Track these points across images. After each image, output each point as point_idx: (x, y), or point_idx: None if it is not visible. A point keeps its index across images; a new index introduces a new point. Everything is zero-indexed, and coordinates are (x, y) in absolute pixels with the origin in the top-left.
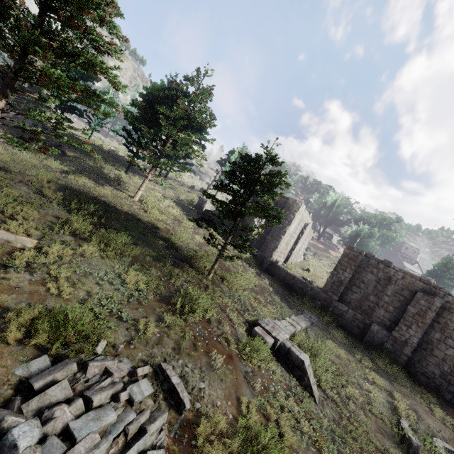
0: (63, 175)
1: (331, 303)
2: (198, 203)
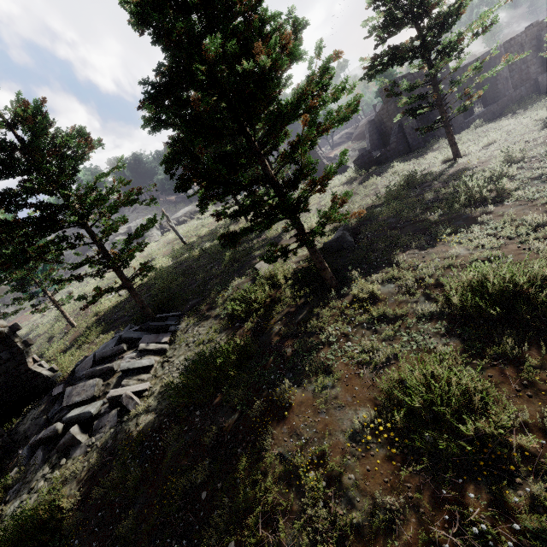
0: (541, 151)
1: (512, 98)
2: (365, 162)
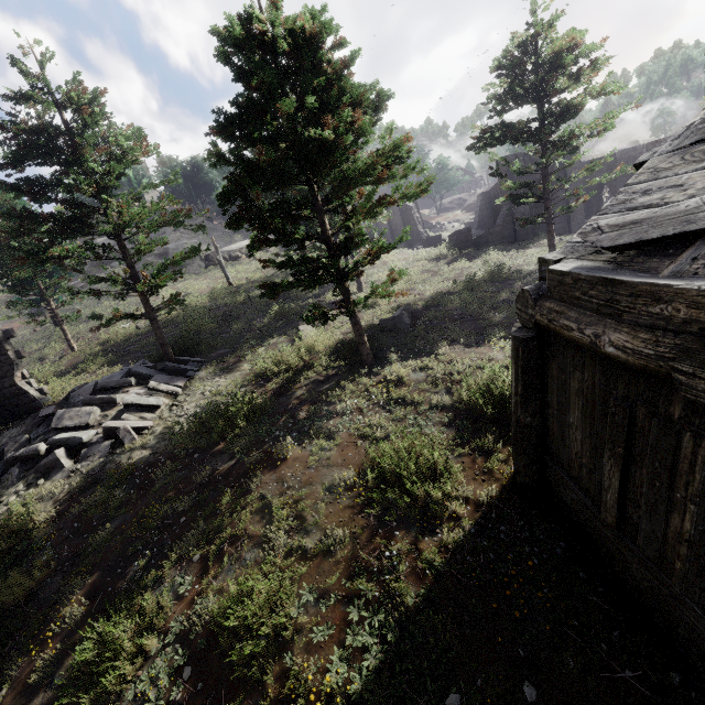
0: None
1: None
2: (461, 240)
